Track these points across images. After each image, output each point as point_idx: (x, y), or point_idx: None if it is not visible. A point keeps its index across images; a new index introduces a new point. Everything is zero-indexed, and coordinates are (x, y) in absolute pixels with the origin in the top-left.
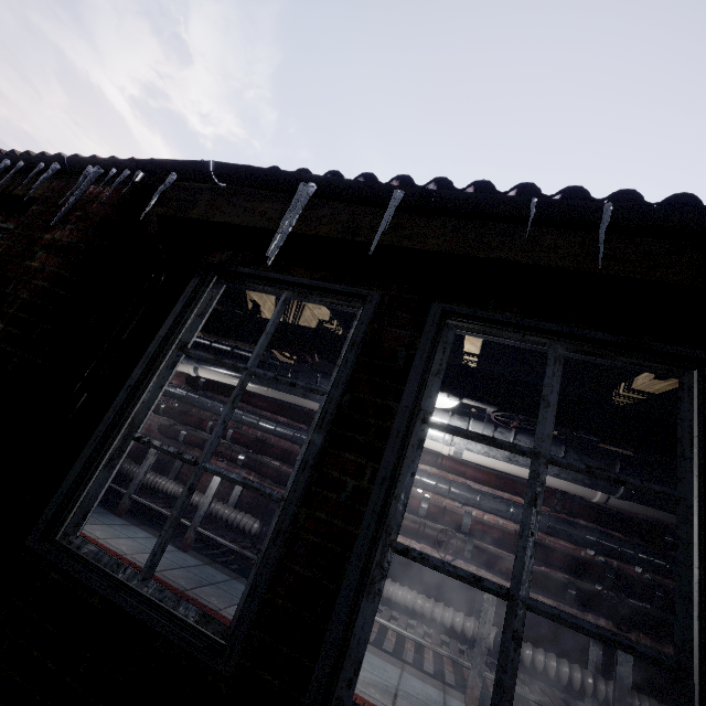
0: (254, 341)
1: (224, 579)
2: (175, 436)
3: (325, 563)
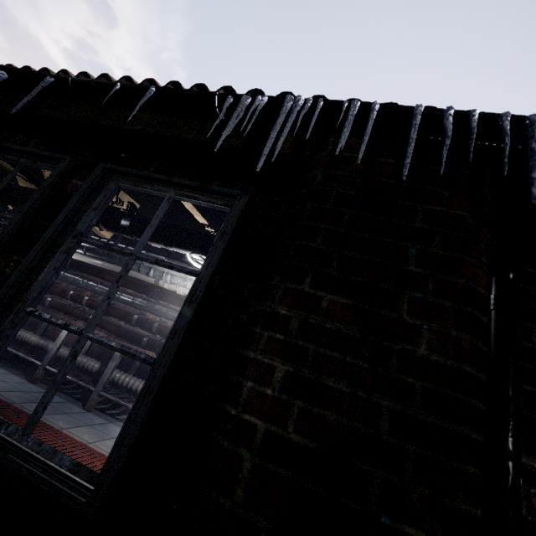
0: None
1: (59, 401)
2: (42, 302)
3: None
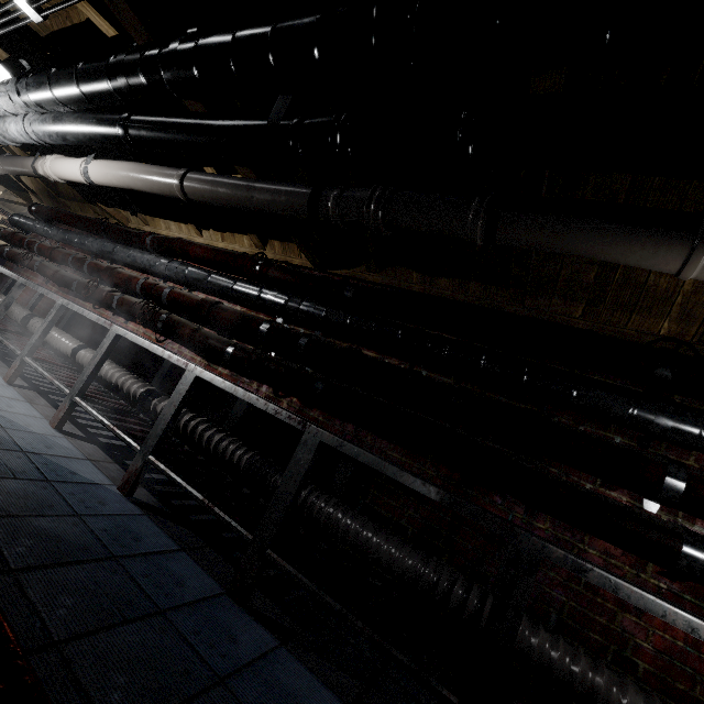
0: None
1: None
2: (3, 253)
3: None
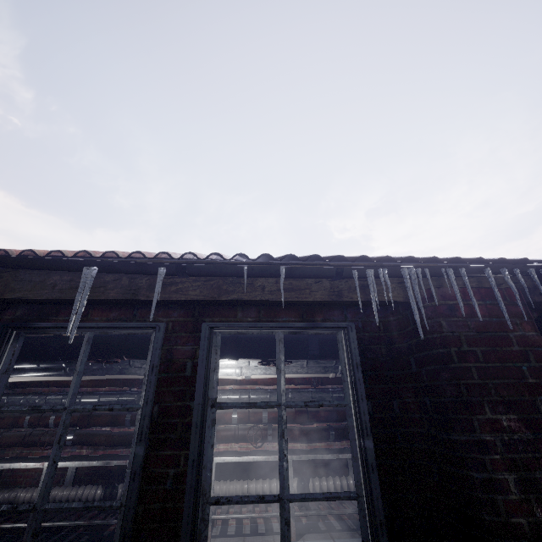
0: (63, 358)
1: None
2: None
3: (165, 539)
